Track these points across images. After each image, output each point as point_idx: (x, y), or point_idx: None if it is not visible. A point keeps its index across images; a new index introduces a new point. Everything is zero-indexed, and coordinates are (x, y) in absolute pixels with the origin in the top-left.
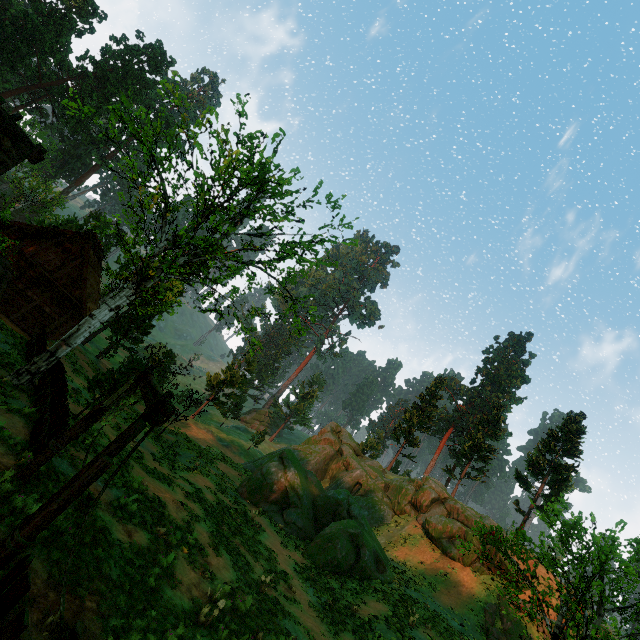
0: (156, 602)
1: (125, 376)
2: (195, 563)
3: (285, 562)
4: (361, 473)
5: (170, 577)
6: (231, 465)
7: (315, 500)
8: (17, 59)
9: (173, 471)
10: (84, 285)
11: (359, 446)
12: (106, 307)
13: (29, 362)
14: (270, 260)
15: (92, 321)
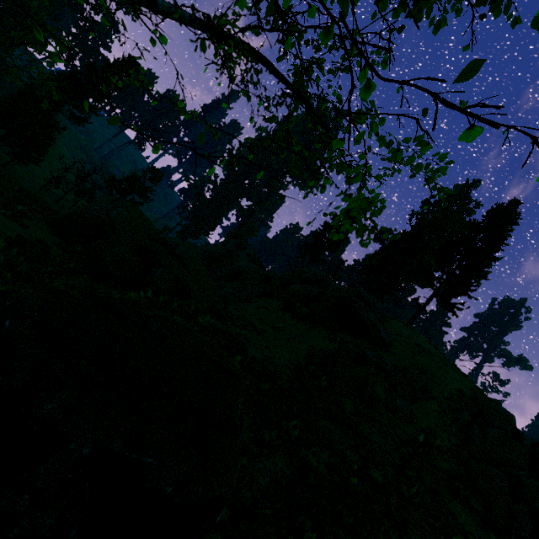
0: None
1: None
2: None
3: None
4: (242, 265)
5: None
6: None
7: None
8: None
9: None
10: None
11: None
12: None
13: None
14: None
15: None
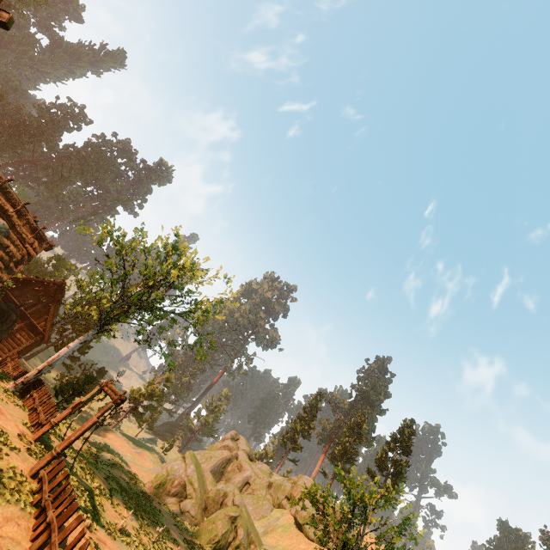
0: (97, 512)
1: (82, 386)
2: (115, 509)
3: (176, 536)
4: (251, 474)
5: (102, 507)
6: (142, 467)
7: (208, 493)
8: (18, 144)
9: (97, 465)
10: (50, 318)
11: (256, 454)
12: (78, 341)
13: (23, 376)
14: (186, 313)
15: (68, 350)
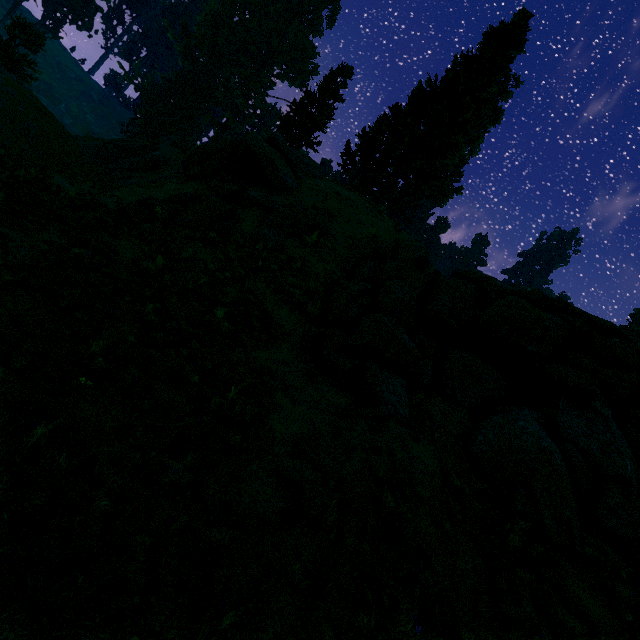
0: None
1: None
2: None
3: None
4: (162, 155)
5: None
6: None
7: None
8: None
9: None
10: None
11: None
12: None
13: None
14: None
15: None
